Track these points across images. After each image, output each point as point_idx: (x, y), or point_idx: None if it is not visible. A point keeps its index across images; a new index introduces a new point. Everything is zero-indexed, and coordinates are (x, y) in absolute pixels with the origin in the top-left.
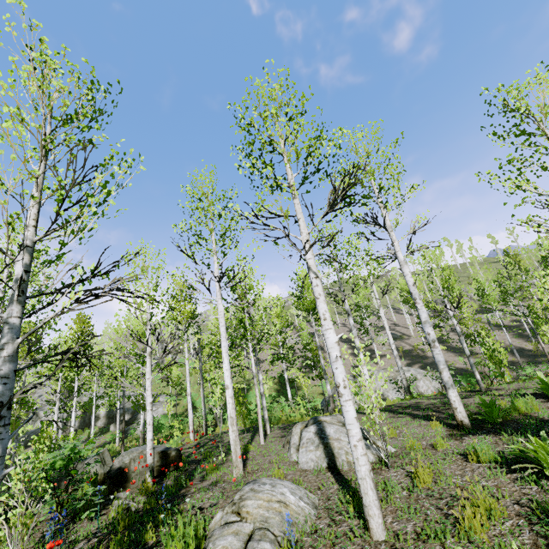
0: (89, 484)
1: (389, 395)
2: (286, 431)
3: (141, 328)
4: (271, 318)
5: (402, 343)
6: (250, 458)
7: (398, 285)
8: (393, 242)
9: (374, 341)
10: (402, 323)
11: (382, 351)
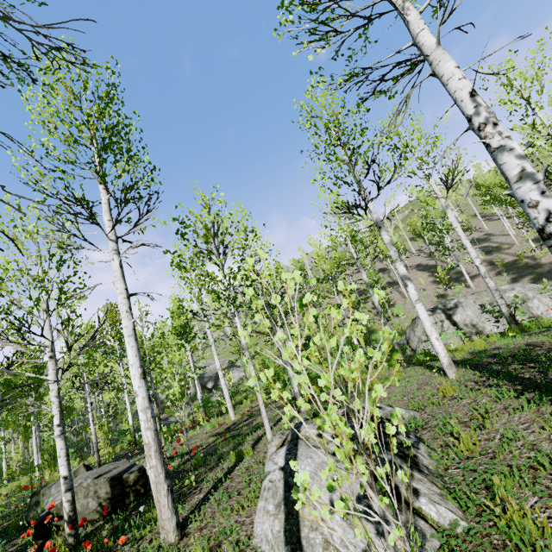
0: (3, 542)
1: (485, 326)
2: (323, 406)
3: (175, 305)
4: (317, 263)
5: (501, 255)
6: (226, 482)
7: (484, 183)
8: (403, 13)
9: (461, 261)
10: (498, 231)
11: (473, 270)
